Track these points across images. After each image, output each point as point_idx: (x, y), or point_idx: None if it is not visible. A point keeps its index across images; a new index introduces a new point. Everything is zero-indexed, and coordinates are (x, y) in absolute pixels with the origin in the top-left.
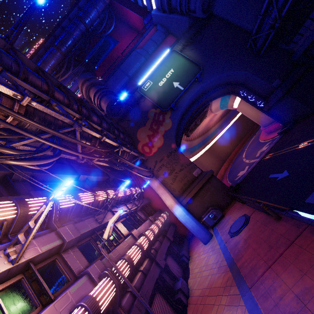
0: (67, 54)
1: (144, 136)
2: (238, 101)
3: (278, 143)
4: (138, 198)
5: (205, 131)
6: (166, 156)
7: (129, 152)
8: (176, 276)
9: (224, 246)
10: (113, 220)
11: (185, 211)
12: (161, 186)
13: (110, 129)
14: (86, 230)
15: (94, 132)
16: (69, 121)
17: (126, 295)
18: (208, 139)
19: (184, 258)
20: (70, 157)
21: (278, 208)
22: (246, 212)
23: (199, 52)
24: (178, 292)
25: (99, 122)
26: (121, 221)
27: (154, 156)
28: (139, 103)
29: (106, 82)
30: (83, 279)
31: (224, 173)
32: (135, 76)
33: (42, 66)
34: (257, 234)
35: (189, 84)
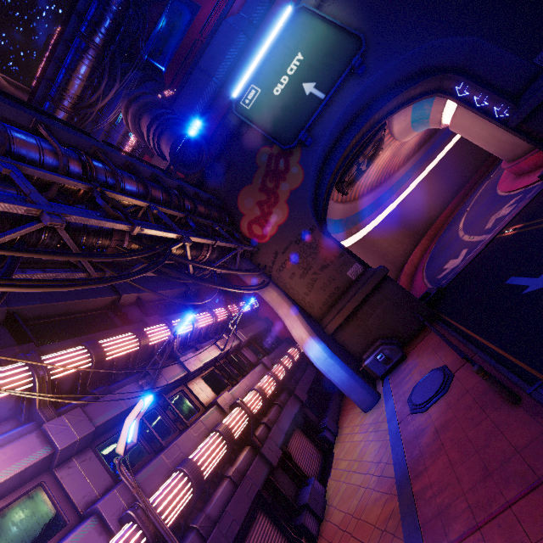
0: (108, 49)
1: (252, 205)
2: (451, 110)
3: (537, 199)
4: (246, 321)
5: (385, 179)
6: (293, 241)
7: (213, 244)
8: (307, 472)
9: (396, 429)
10: (132, 418)
11: (326, 351)
12: (284, 301)
13: (171, 201)
14: (112, 413)
15: (109, 222)
16: (28, 211)
17: (186, 537)
18: (390, 193)
19: (325, 434)
20: (70, 275)
21: (518, 369)
22: (448, 362)
23: (359, 2)
24: (302, 511)
25: (143, 190)
26: (203, 374)
27: (271, 243)
28: (237, 137)
29: (176, 100)
30: (85, 528)
31: (420, 261)
32: (230, 80)
33: (68, 81)
34: (463, 426)
35: (337, 83)
